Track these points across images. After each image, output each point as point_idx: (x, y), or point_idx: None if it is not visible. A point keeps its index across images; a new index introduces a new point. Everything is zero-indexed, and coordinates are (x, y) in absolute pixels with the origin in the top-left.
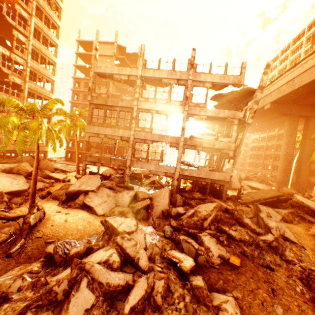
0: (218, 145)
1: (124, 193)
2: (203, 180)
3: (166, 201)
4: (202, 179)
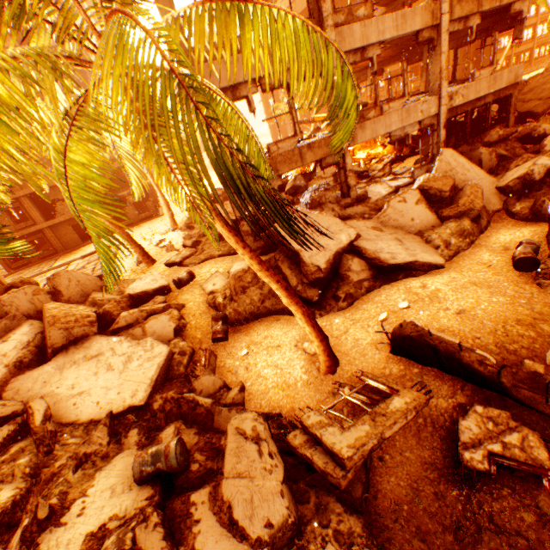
0: None
1: (395, 207)
2: (482, 103)
3: (476, 171)
4: (479, 103)
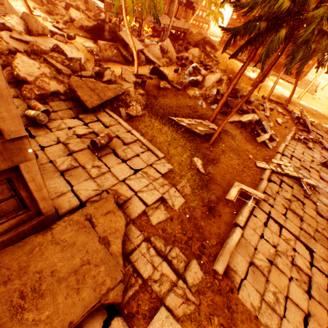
0: None
1: (153, 48)
2: (180, 30)
3: (173, 50)
4: (179, 30)
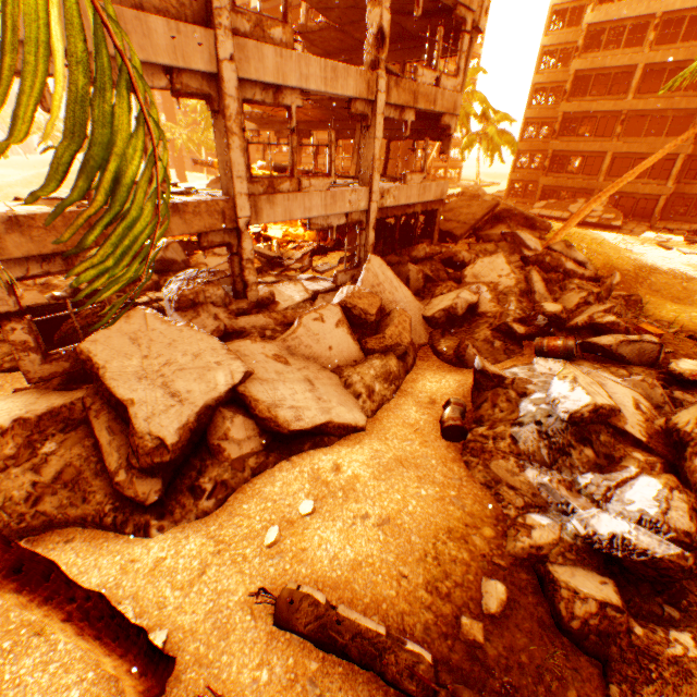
0: (441, 103)
1: (310, 326)
2: (412, 211)
3: (405, 292)
4: (410, 210)
